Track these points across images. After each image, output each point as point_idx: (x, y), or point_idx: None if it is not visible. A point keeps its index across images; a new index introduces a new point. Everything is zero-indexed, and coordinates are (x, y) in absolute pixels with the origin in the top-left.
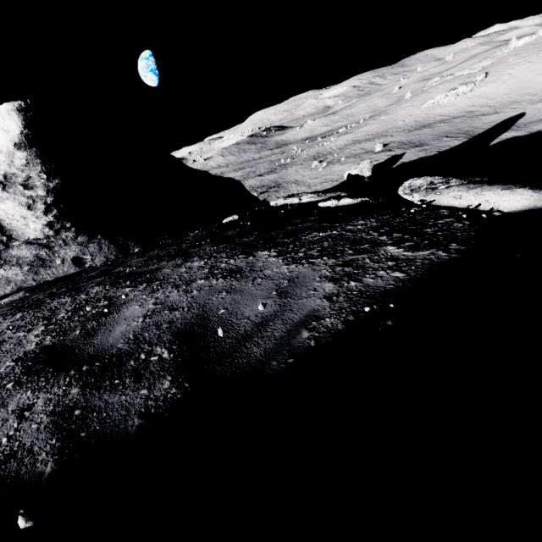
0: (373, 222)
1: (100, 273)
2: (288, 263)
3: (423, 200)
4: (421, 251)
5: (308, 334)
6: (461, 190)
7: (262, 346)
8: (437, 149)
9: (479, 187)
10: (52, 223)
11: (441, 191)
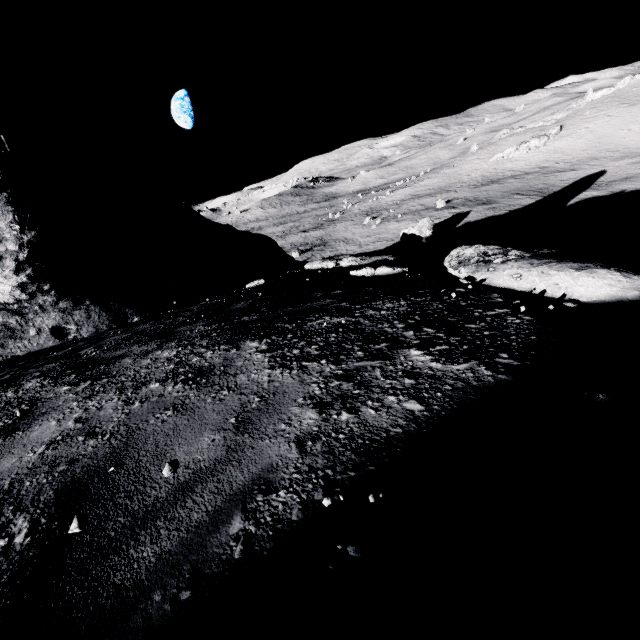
0: (402, 306)
1: (65, 354)
2: (273, 366)
3: (472, 277)
4: (455, 364)
5: (240, 527)
6: (521, 267)
7: (161, 545)
8: (507, 208)
9: (546, 264)
10: (24, 284)
11: (496, 267)
